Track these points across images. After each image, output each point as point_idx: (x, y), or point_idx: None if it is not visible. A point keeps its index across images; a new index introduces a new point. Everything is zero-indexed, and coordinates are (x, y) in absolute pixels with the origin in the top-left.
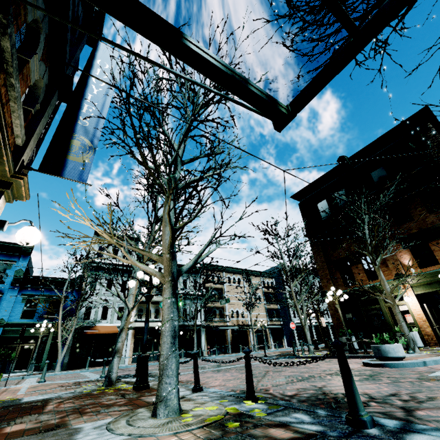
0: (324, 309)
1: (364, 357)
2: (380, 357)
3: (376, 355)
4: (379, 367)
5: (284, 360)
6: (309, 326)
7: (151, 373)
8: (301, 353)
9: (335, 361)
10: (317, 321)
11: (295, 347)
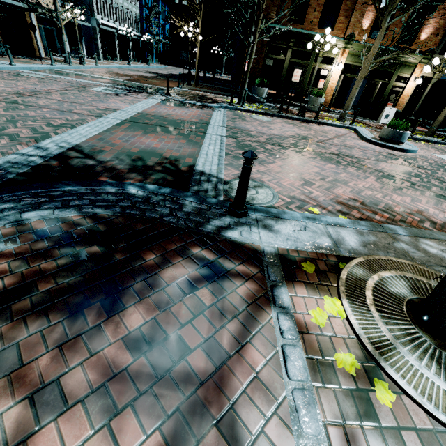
0: (129, 11)
1: (319, 123)
2: (395, 142)
3: (393, 139)
4: (401, 152)
5: (237, 114)
6: (113, 33)
7: (97, 157)
8: (241, 105)
9: (311, 128)
10: (200, 49)
11: (108, 64)
